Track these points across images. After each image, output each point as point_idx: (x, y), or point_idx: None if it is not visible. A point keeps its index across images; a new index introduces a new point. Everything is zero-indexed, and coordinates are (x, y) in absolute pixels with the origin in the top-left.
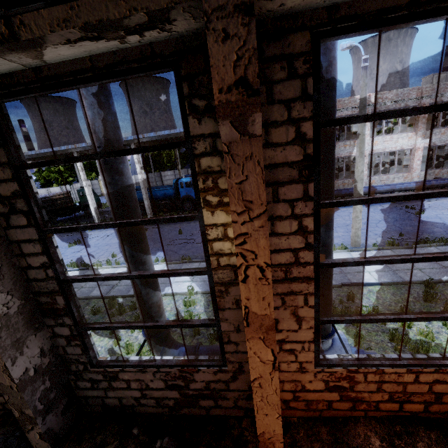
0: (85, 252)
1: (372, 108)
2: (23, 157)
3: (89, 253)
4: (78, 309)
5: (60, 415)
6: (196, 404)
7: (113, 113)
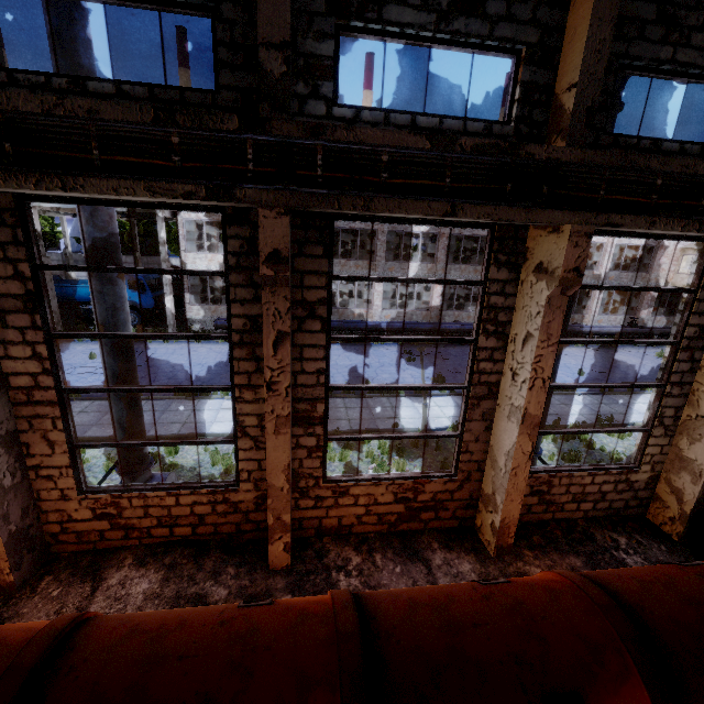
0: None
1: (389, 226)
2: None
3: None
4: None
5: None
6: None
7: None
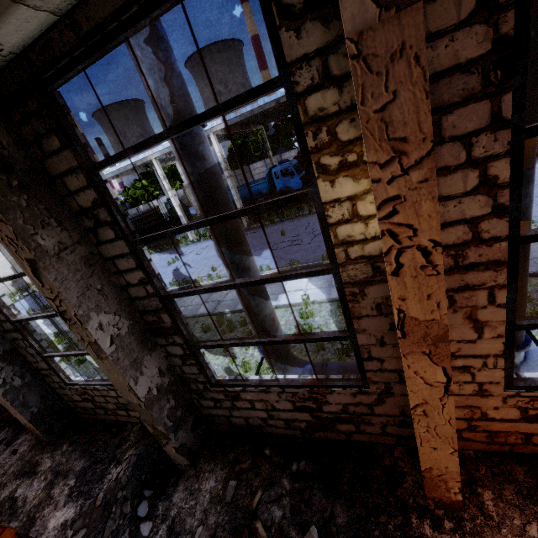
0: (185, 269)
1: None
2: (93, 158)
3: (188, 270)
4: (185, 327)
5: (190, 432)
6: (332, 428)
7: (177, 74)
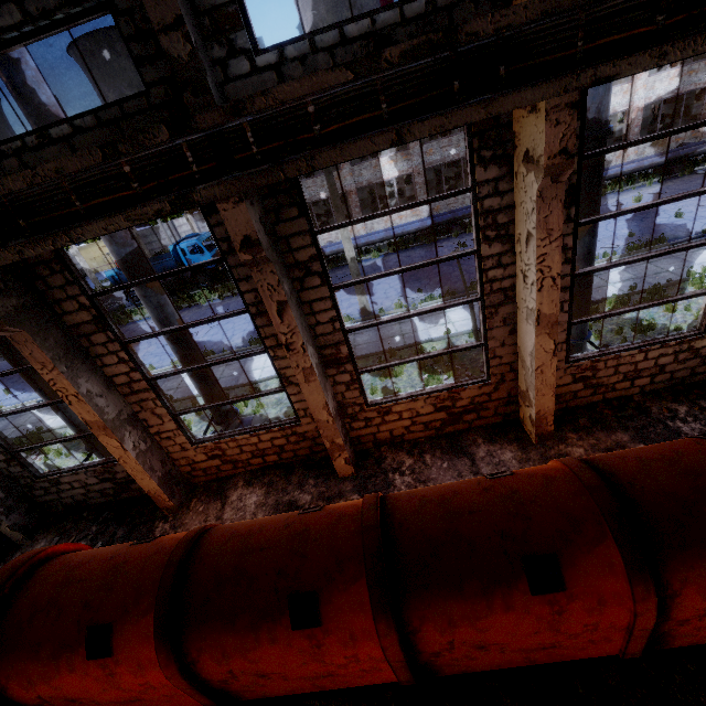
0: None
1: None
2: None
3: None
4: (4, 439)
5: (24, 515)
6: (129, 488)
7: None
